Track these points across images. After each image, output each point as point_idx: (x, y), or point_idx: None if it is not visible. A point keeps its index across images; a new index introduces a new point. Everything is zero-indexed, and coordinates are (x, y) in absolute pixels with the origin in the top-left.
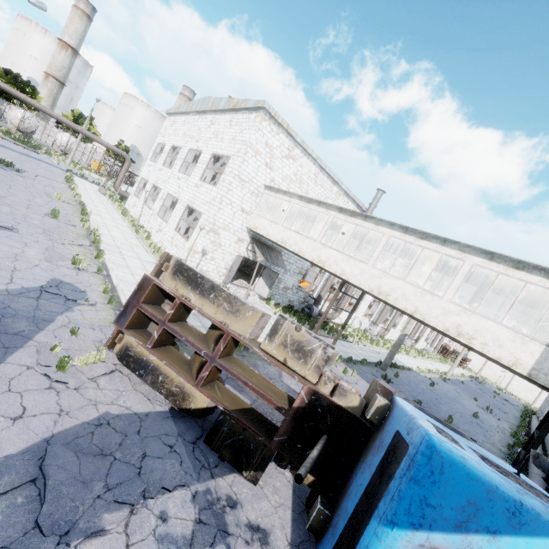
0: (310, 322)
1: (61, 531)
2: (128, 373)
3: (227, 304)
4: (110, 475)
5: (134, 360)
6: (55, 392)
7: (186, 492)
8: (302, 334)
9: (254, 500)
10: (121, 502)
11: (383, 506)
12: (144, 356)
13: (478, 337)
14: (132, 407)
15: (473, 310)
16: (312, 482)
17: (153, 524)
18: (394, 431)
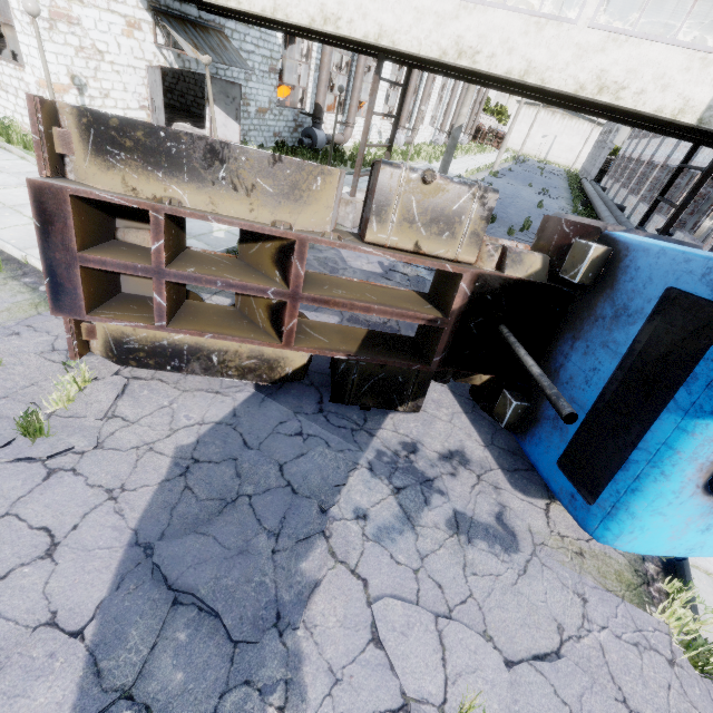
0: (322, 161)
1: (270, 621)
2: (151, 374)
3: (266, 182)
4: (263, 520)
5: (147, 354)
6: (67, 474)
7: (360, 472)
8: (436, 186)
9: (427, 429)
10: (305, 538)
11: (686, 397)
12: (161, 340)
13: (631, 83)
14: (205, 417)
15: (629, 32)
16: (488, 380)
17: (357, 531)
18: (657, 289)
